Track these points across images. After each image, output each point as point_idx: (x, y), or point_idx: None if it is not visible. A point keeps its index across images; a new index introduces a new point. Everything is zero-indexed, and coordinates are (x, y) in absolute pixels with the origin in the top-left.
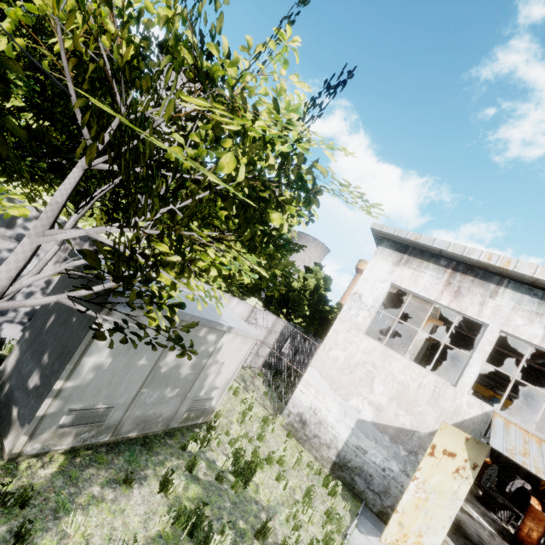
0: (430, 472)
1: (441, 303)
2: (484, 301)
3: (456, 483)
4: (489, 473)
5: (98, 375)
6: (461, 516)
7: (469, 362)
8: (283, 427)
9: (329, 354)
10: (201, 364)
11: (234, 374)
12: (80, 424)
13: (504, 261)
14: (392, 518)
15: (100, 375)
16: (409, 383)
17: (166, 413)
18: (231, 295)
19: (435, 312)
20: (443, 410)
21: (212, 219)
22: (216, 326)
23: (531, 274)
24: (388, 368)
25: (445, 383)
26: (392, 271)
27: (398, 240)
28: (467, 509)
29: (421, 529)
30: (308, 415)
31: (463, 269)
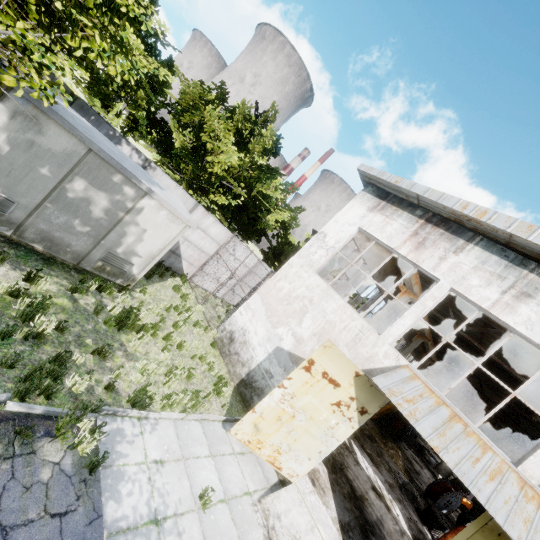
0: (302, 388)
1: (399, 252)
2: (445, 256)
3: (334, 417)
4: (448, 499)
5: None
6: (374, 500)
7: (404, 313)
8: (214, 340)
9: (276, 284)
10: (117, 216)
11: (161, 252)
12: None
13: (480, 211)
14: (248, 415)
15: None
16: (336, 323)
17: (76, 247)
18: (207, 211)
19: (409, 280)
20: (358, 354)
21: (78, 0)
22: (133, 179)
23: (505, 228)
24: (323, 306)
25: (371, 330)
26: (364, 215)
27: (382, 186)
28: (389, 503)
29: (280, 445)
30: (238, 334)
31: (437, 221)
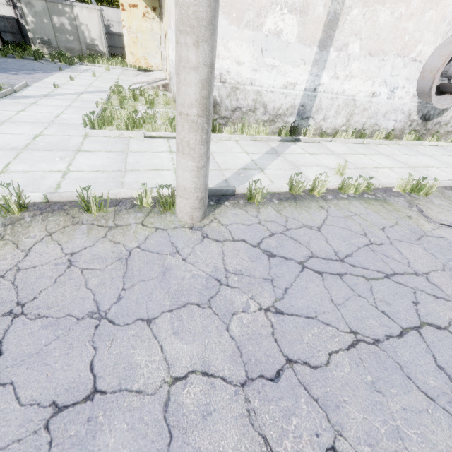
0: (129, 21)
1: None
2: None
3: (148, 24)
4: None
5: (35, 25)
6: None
7: None
8: None
9: None
10: (74, 25)
11: (101, 33)
12: (45, 44)
13: None
14: (126, 50)
15: (36, 25)
16: None
17: (77, 48)
18: None
19: None
20: None
21: None
22: (63, 3)
23: None
24: None
25: None
26: None
27: None
28: None
29: (144, 55)
30: None
31: None
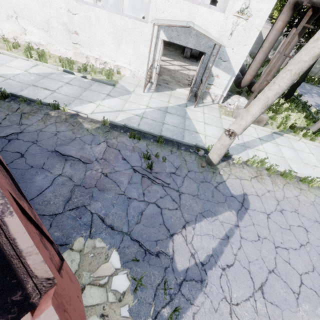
0: None
1: None
2: None
3: None
4: None
5: None
6: None
7: None
8: None
9: None
10: None
11: None
12: None
13: None
14: None
15: None
16: None
17: (315, 72)
18: None
19: None
20: None
21: None
22: None
23: None
24: None
25: None
26: None
27: None
28: None
29: None
30: None
31: None
